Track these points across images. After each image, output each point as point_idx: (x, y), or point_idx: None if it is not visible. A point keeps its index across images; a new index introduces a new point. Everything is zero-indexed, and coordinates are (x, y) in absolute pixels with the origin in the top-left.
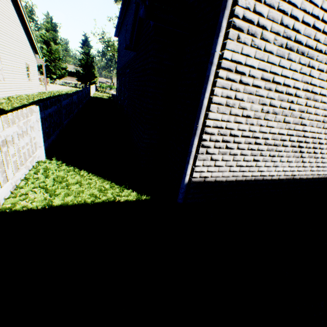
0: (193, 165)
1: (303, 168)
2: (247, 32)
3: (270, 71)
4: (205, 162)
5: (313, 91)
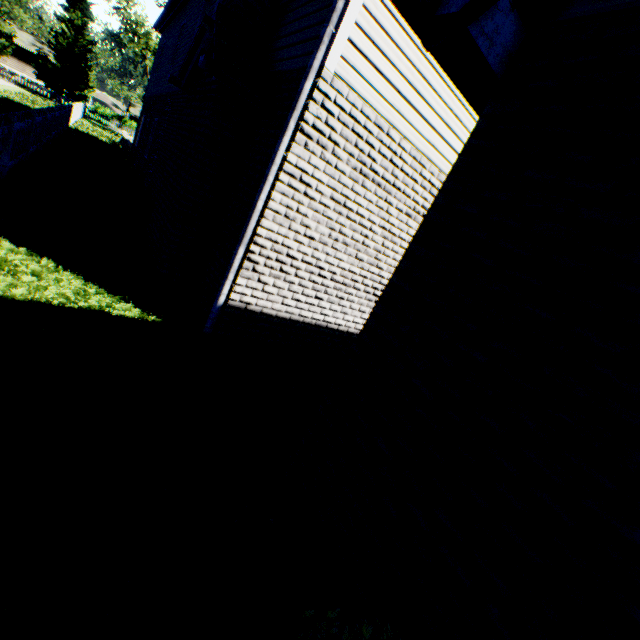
0: (234, 283)
1: None
2: (317, 143)
3: (341, 193)
4: (250, 282)
5: (392, 231)
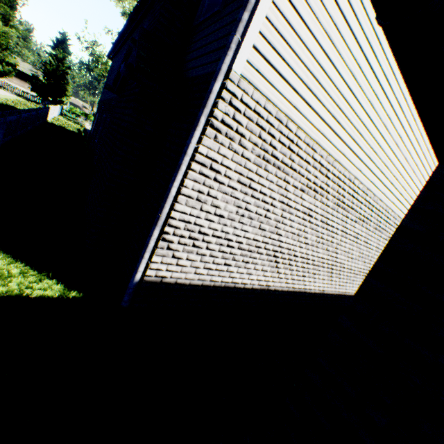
0: (149, 260)
1: (279, 279)
2: (225, 135)
3: (247, 176)
4: (165, 259)
5: (289, 204)
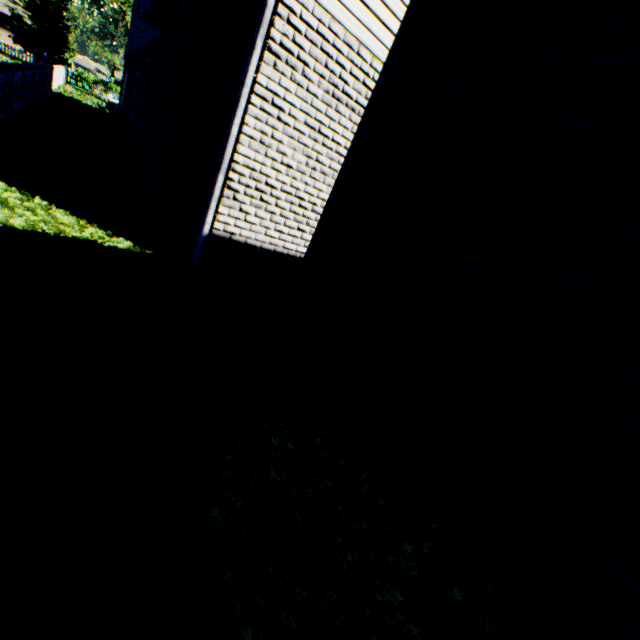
0: (216, 213)
1: None
2: (286, 63)
3: (315, 118)
4: (232, 212)
5: None
